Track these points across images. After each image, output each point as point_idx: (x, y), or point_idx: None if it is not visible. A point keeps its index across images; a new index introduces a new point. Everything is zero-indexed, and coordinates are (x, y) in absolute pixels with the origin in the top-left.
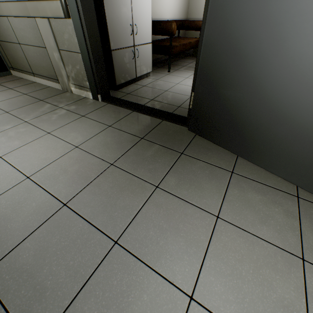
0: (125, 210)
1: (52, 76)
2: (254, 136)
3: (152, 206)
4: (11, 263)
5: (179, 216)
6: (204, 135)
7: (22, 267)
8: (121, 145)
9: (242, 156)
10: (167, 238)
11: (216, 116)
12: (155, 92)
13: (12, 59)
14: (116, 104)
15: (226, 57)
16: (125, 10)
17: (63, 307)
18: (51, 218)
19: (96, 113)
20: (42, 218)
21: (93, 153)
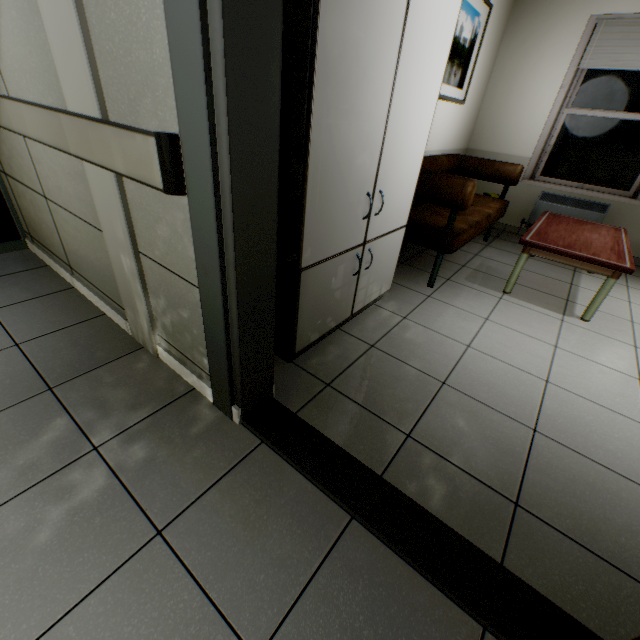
0: None
1: (111, 293)
2: None
3: None
4: None
5: None
6: None
7: None
8: None
9: None
10: None
11: None
12: (412, 388)
13: (31, 219)
14: (288, 457)
15: None
16: (365, 158)
17: None
18: None
19: (212, 516)
20: None
21: None
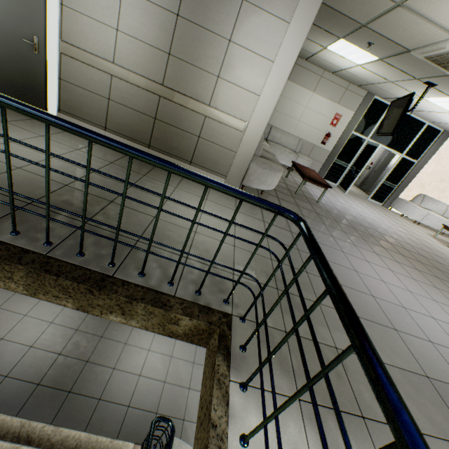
0: (4, 298)
1: None
2: None
3: (17, 295)
4: None
5: (29, 297)
6: None
7: None
8: None
9: None
10: (21, 304)
11: None
12: None
13: None
14: None
15: None
16: None
17: None
18: None
19: None
20: None
21: None
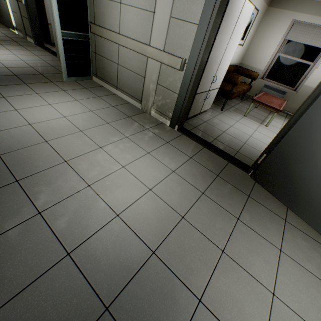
0: (222, 231)
1: (136, 96)
2: (307, 200)
3: (238, 232)
4: (166, 249)
5: (257, 243)
6: (264, 185)
7: (174, 253)
8: (204, 178)
9: (292, 210)
10: (253, 256)
11: (281, 177)
12: (216, 131)
13: (101, 70)
14: (189, 137)
15: (304, 147)
16: (215, 67)
17: (206, 282)
18: (177, 225)
19: (176, 142)
20: (172, 223)
21: (187, 180)
